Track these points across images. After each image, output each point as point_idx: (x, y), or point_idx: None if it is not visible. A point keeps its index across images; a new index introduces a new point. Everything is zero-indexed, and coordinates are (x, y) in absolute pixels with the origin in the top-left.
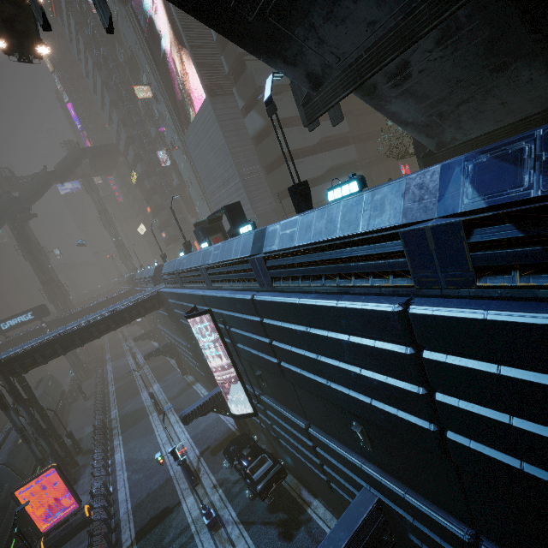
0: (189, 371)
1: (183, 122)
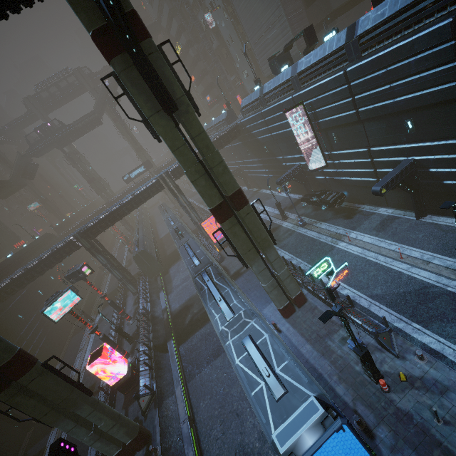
0: (252, 186)
1: None
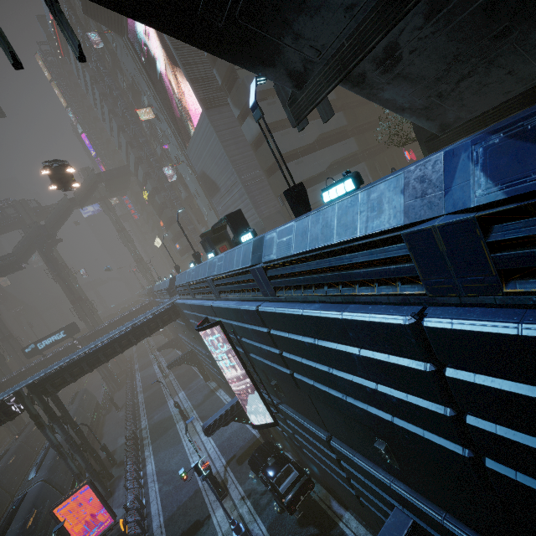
0: (211, 377)
1: (184, 138)
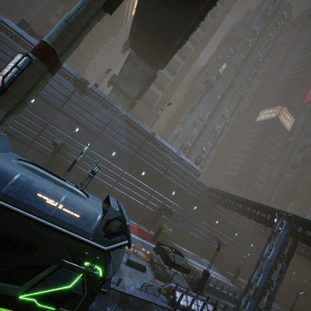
0: None
1: None
